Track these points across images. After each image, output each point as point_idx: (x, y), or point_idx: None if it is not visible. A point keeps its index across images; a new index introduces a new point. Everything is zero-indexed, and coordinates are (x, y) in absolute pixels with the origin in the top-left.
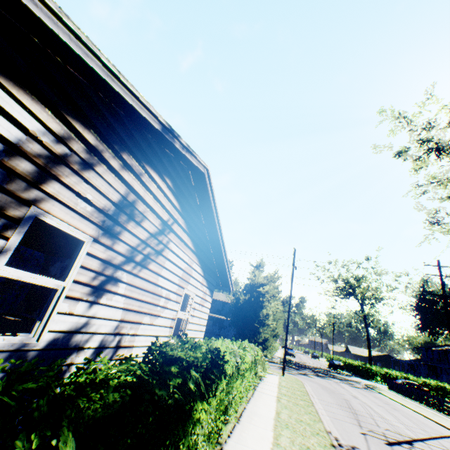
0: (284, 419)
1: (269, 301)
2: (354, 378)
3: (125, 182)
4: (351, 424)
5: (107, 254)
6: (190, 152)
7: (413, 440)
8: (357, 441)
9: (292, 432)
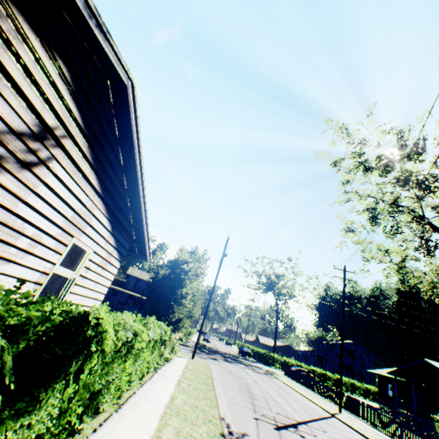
0: (178, 405)
1: (191, 280)
2: (258, 364)
3: None
4: (246, 409)
5: None
6: (103, 30)
7: (298, 423)
8: (249, 428)
9: (181, 420)
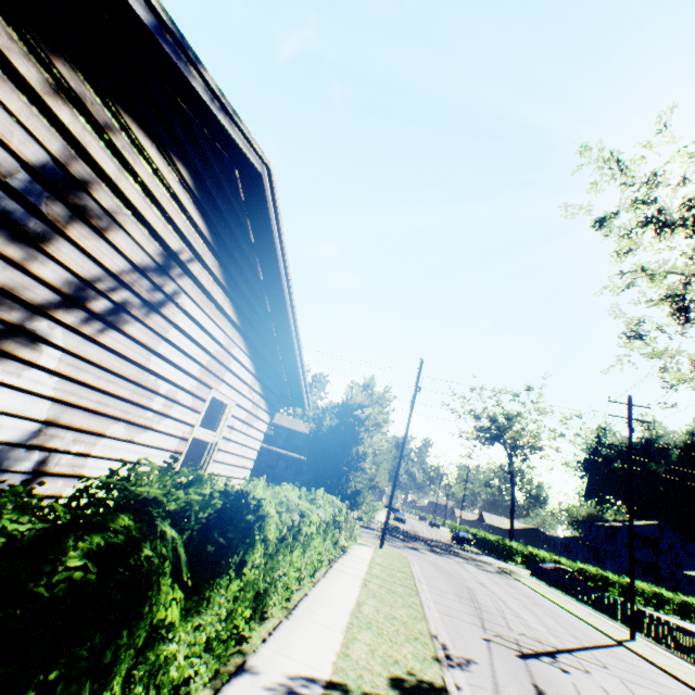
0: (367, 614)
1: (370, 433)
2: (484, 558)
3: (62, 128)
4: (470, 624)
5: (6, 274)
6: (228, 112)
7: (558, 651)
8: (476, 652)
9: (375, 635)
